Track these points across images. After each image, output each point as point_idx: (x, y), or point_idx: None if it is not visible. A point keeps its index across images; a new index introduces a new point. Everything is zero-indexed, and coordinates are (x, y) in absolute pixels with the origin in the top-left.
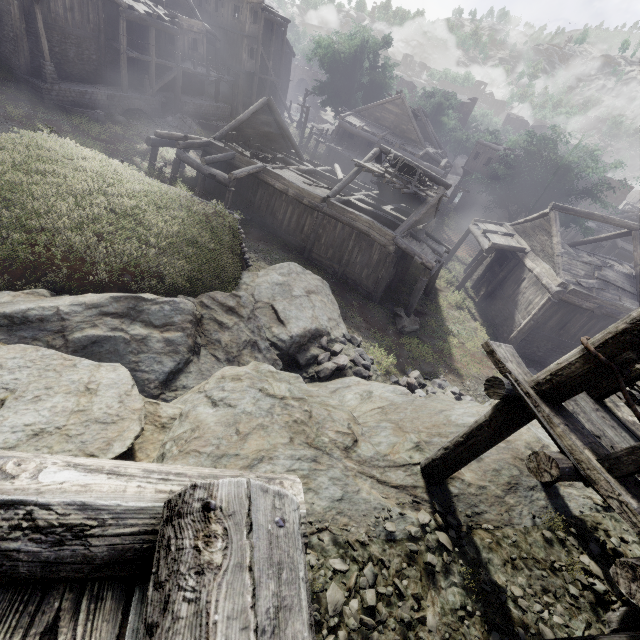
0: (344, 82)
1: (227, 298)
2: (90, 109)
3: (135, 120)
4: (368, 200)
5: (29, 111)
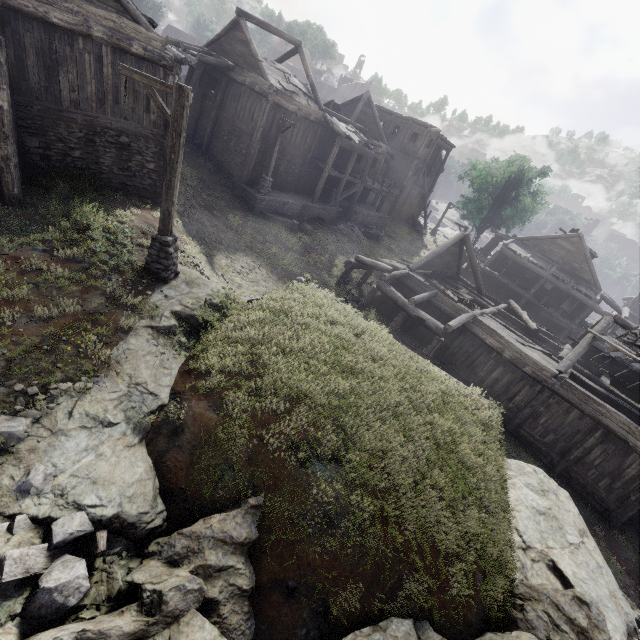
0: (492, 202)
1: (572, 605)
2: (285, 217)
3: (316, 227)
4: (582, 368)
5: (242, 218)
